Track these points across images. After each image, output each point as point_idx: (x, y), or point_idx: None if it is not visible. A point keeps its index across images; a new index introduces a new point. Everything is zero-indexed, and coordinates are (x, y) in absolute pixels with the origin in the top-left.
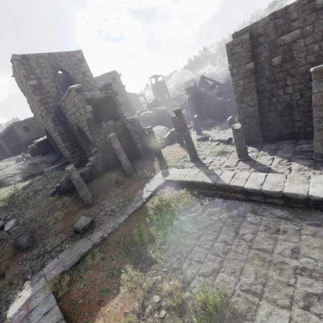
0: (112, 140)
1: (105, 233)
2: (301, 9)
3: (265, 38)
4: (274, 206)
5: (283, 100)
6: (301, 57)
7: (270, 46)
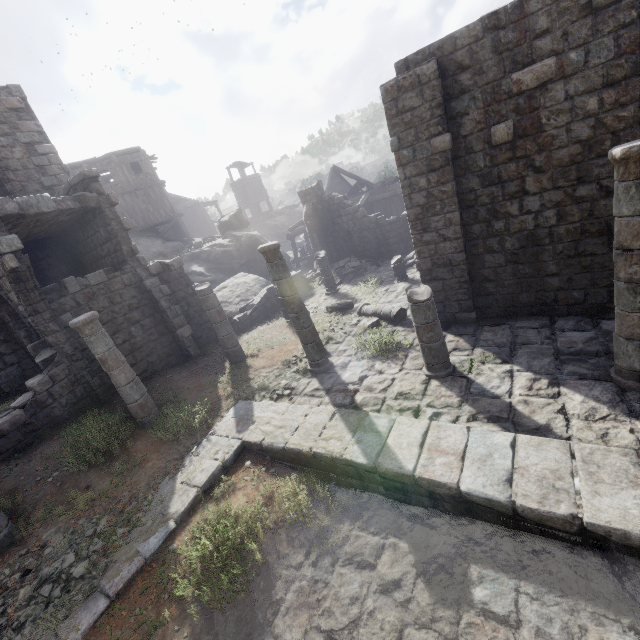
0: (84, 333)
1: None
2: (557, 6)
3: (474, 75)
4: (555, 560)
5: (520, 226)
6: (558, 125)
7: (486, 97)
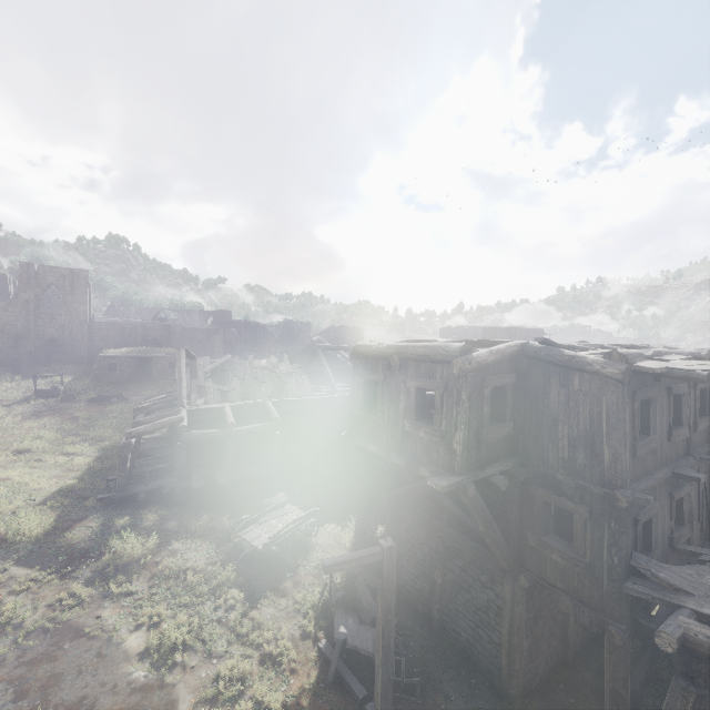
0: None
1: None
2: None
3: None
4: None
5: None
6: None
7: None
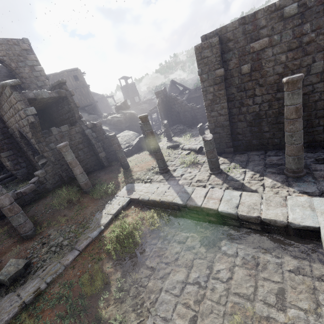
0: (63, 151)
1: (43, 284)
2: (269, 16)
3: (235, 43)
4: (251, 233)
5: (253, 110)
6: (269, 66)
7: (239, 53)
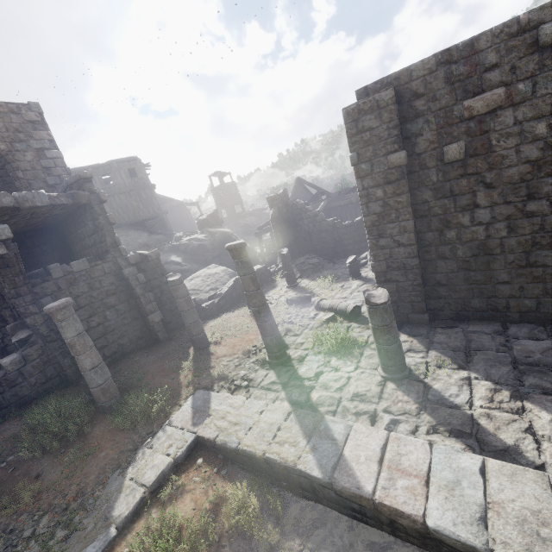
0: (56, 318)
1: None
2: (505, 45)
3: (428, 102)
4: None
5: (471, 236)
6: (507, 147)
7: (439, 120)
